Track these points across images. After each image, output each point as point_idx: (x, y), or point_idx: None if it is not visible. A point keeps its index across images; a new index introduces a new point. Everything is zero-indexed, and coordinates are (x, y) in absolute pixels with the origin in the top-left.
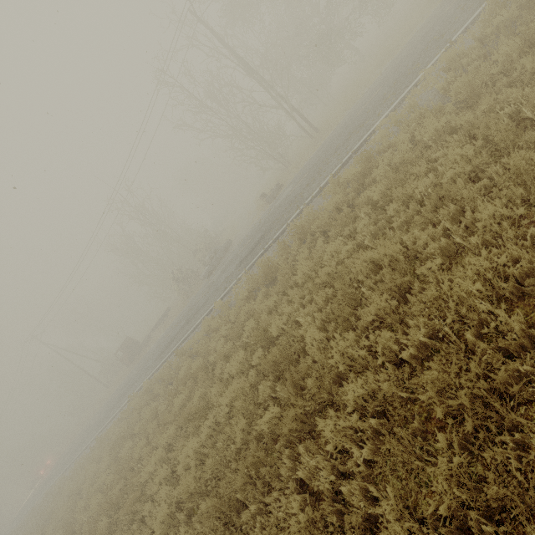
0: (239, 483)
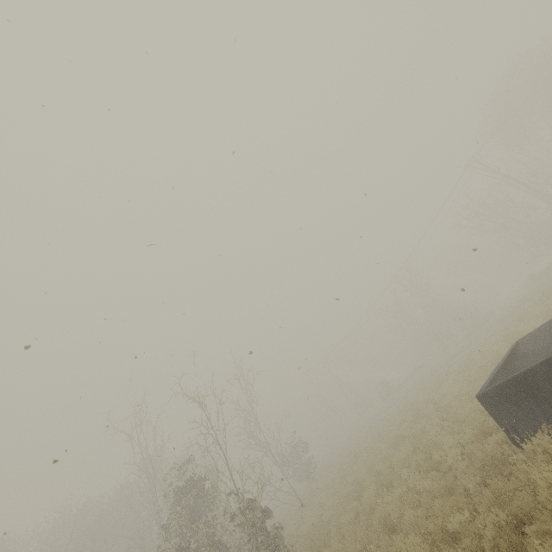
0: (492, 363)
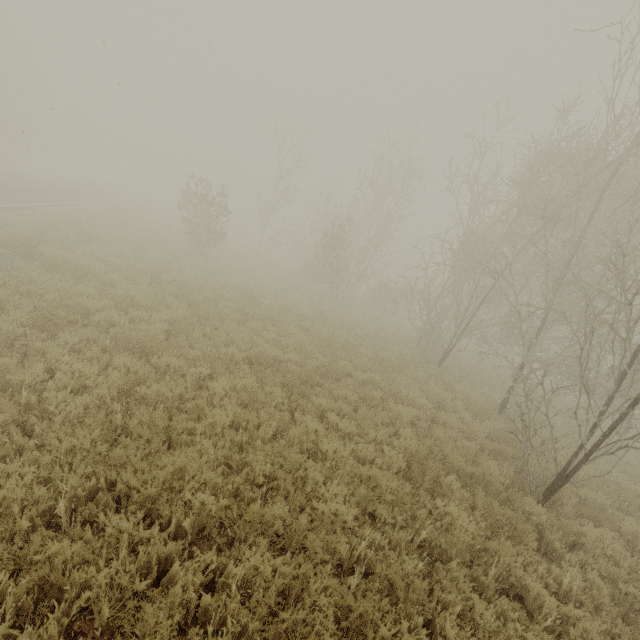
0: None
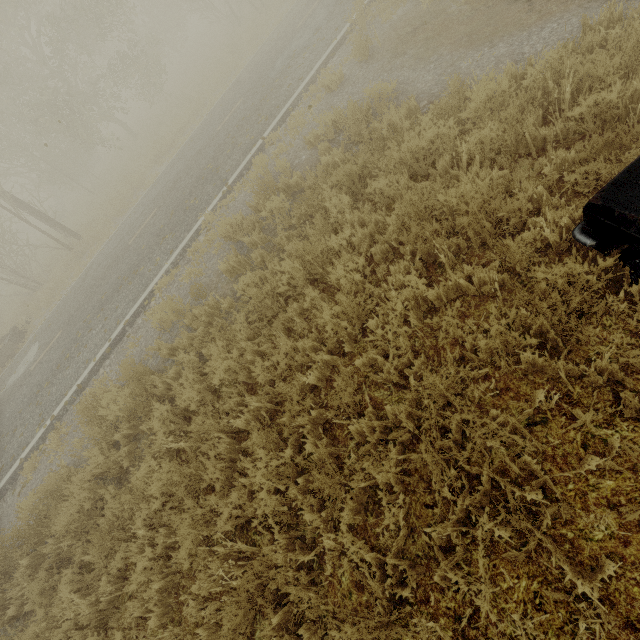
0: None
